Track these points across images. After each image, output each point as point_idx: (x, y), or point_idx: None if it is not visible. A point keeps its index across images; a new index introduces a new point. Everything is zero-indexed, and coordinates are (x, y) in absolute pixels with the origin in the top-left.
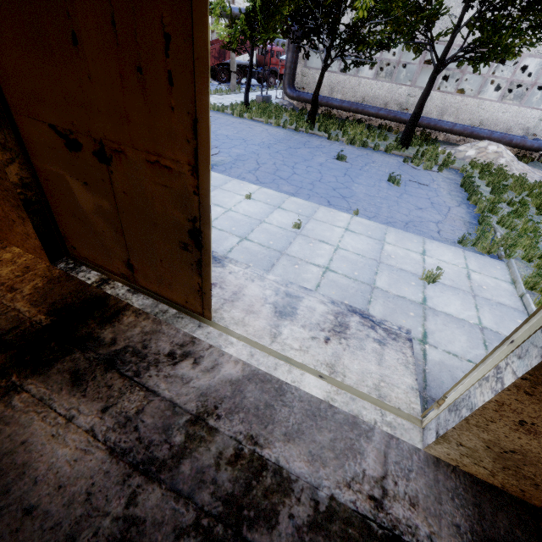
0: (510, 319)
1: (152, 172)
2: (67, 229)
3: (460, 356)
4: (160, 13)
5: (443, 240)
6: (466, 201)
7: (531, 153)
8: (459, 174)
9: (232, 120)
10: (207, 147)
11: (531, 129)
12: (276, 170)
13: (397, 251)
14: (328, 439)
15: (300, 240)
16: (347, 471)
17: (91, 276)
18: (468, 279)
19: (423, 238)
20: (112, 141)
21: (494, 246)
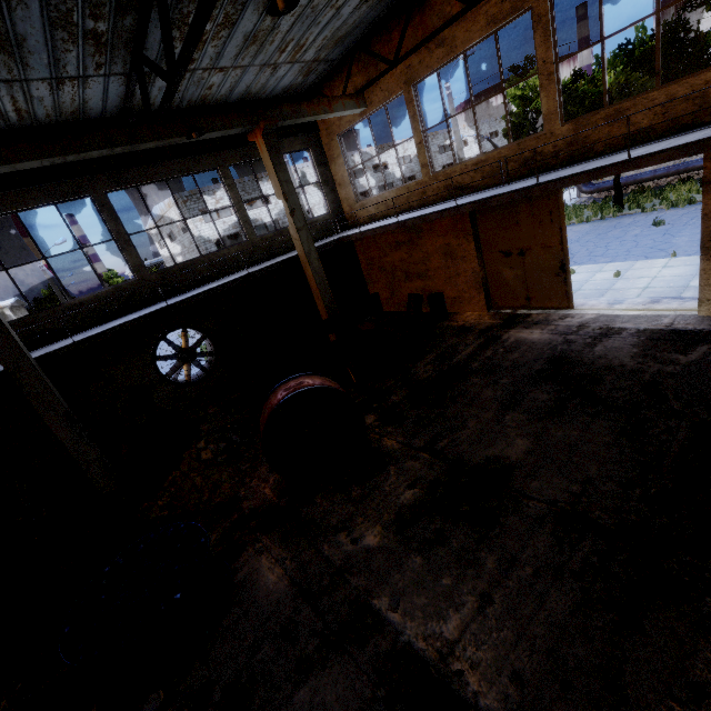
0: None
1: (543, 251)
2: (495, 294)
3: None
4: (548, 208)
5: None
6: None
7: None
8: None
9: None
10: (565, 234)
11: None
12: (590, 253)
13: None
14: (643, 320)
15: (621, 281)
16: (653, 324)
17: (507, 311)
18: None
19: None
20: (526, 247)
21: None
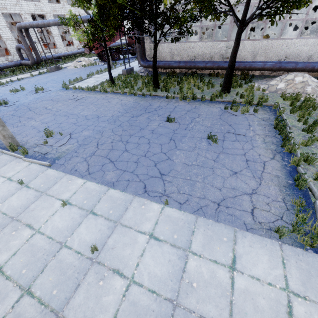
0: None
1: None
2: None
3: None
4: None
5: (257, 229)
6: (280, 148)
7: None
8: (272, 110)
9: (98, 97)
10: None
11: None
12: (110, 151)
13: (201, 271)
14: None
15: (91, 275)
16: None
17: None
18: None
19: (234, 230)
20: None
21: (317, 242)
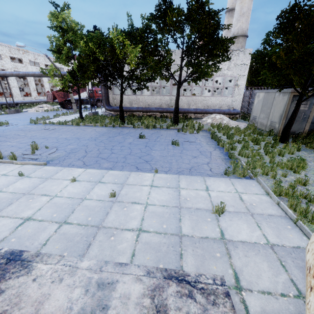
0: (283, 228)
1: None
2: None
3: (273, 293)
4: None
5: (215, 175)
6: (217, 146)
7: (235, 116)
8: (208, 132)
9: (71, 128)
10: None
11: (230, 105)
12: (99, 154)
13: (190, 193)
14: None
15: (115, 207)
16: None
17: None
18: (242, 201)
19: (203, 177)
20: None
21: (245, 171)
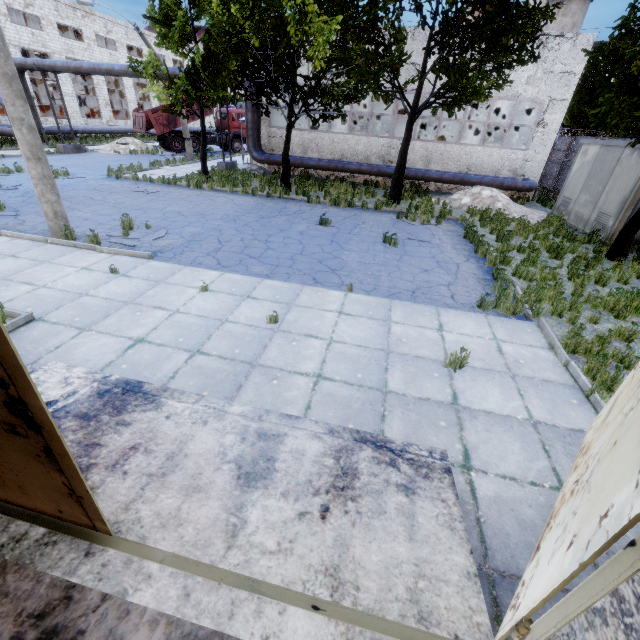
0: (563, 401)
1: None
2: None
3: (519, 480)
4: None
5: (460, 307)
6: (473, 253)
7: (524, 194)
8: (459, 224)
9: (187, 193)
10: None
11: (518, 169)
12: (244, 248)
13: (408, 332)
14: None
15: (278, 339)
16: None
17: None
18: (501, 354)
19: (436, 308)
20: None
21: (519, 305)
